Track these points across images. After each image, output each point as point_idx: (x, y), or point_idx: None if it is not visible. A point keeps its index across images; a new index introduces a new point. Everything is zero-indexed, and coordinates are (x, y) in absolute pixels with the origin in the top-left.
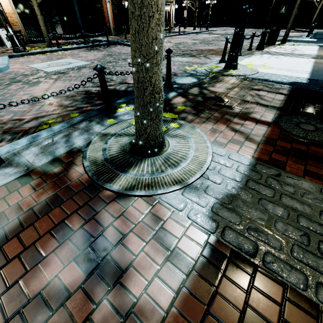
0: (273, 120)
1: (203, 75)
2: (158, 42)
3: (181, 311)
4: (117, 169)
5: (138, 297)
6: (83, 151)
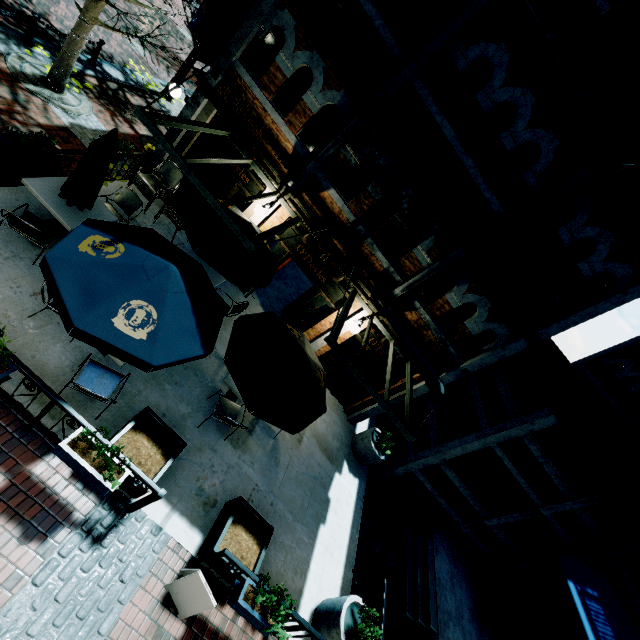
0: (142, 134)
1: (134, 82)
2: (78, 52)
3: (46, 126)
4: (29, 81)
5: (32, 116)
6: (5, 56)
